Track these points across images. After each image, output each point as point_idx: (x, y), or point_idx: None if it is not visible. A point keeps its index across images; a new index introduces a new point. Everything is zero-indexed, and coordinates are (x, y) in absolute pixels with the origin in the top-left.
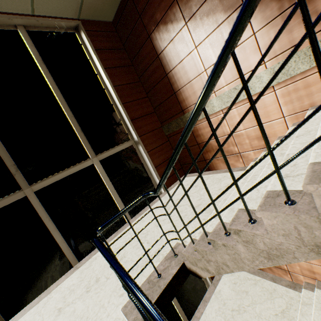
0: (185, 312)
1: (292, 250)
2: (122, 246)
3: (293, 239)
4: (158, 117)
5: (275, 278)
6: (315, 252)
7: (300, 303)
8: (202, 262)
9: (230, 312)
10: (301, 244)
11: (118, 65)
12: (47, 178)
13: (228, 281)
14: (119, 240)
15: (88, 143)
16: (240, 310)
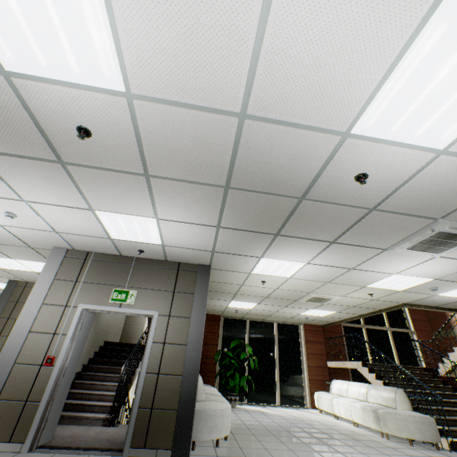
0: None
1: None
2: None
3: None
4: (429, 324)
5: None
6: None
7: None
8: (445, 364)
9: None
10: None
11: None
12: (369, 325)
13: None
14: None
15: (387, 320)
16: None
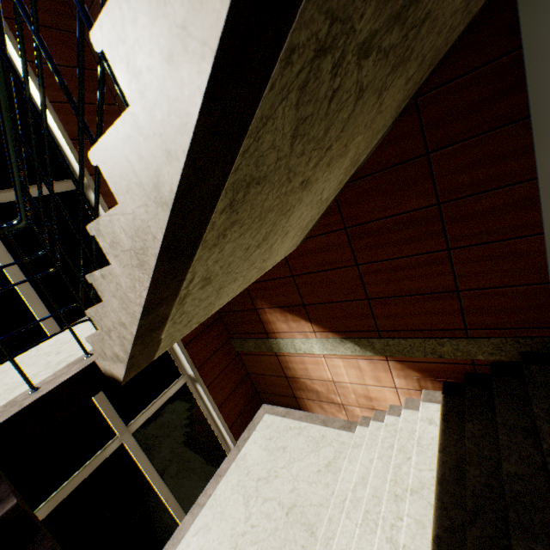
0: (180, 500)
1: (147, 222)
2: (6, 370)
3: (138, 193)
4: None
5: (327, 420)
6: (160, 204)
7: (351, 446)
8: (107, 342)
9: (254, 484)
10: (146, 196)
11: (45, 24)
12: None
13: (261, 437)
14: (9, 364)
15: None
16: (270, 476)
